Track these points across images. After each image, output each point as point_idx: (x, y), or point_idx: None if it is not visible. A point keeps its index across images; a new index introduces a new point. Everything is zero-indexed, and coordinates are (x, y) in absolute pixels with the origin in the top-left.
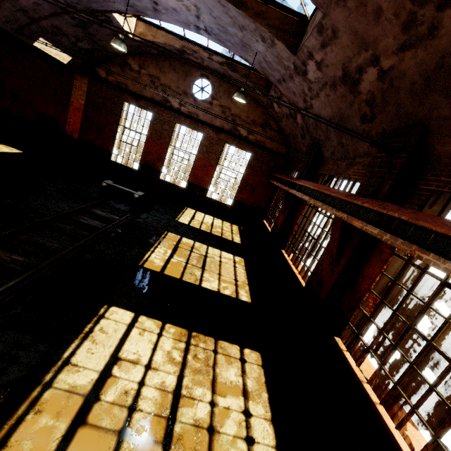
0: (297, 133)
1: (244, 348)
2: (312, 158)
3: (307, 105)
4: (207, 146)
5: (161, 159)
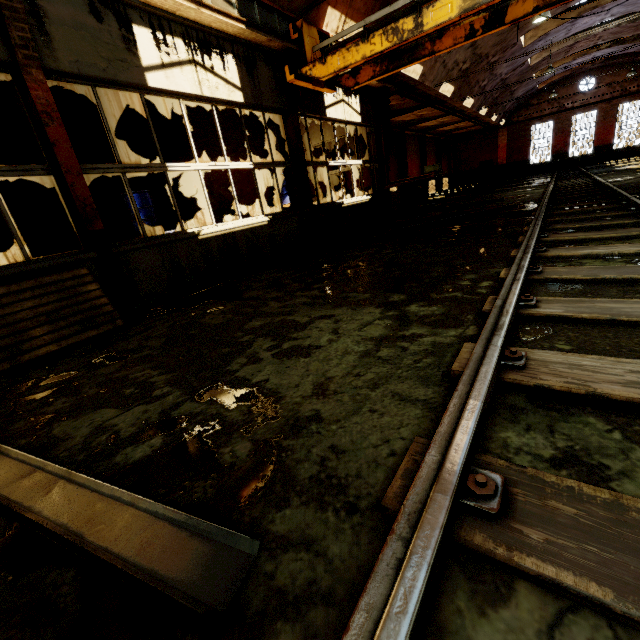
0: None
1: None
2: None
3: None
4: (602, 116)
5: (566, 145)
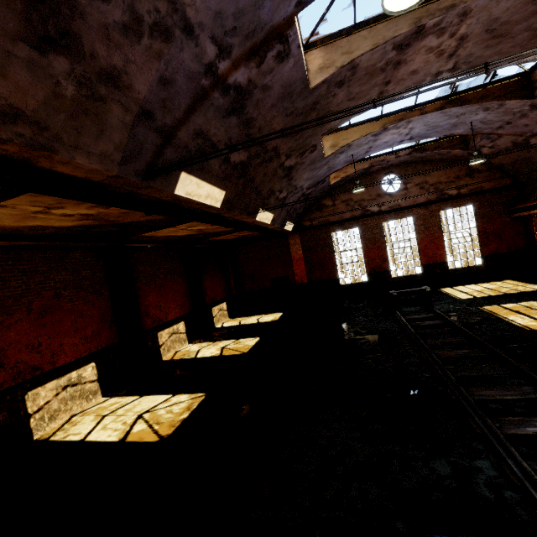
0: (532, 155)
1: None
2: None
3: None
4: (422, 224)
5: (384, 260)
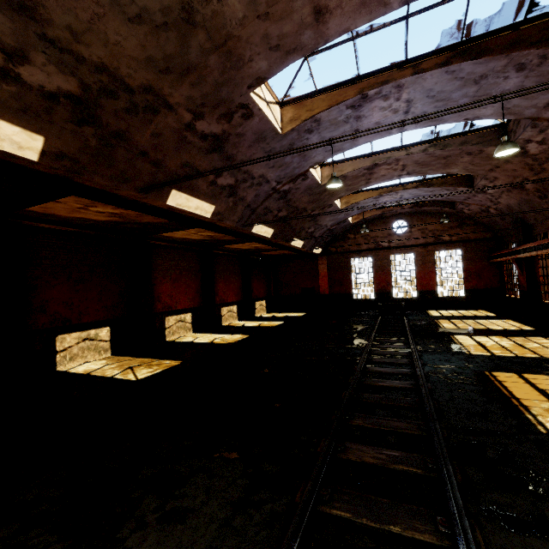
0: (495, 219)
1: (546, 337)
2: (521, 229)
3: (495, 203)
4: (421, 259)
5: (389, 284)
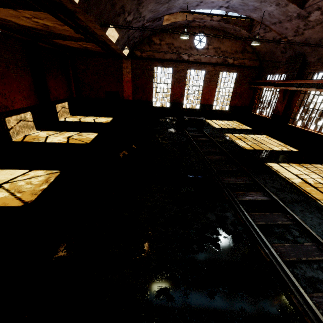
0: (277, 51)
1: (321, 164)
2: (300, 65)
3: (297, 33)
4: (209, 77)
5: (182, 96)
